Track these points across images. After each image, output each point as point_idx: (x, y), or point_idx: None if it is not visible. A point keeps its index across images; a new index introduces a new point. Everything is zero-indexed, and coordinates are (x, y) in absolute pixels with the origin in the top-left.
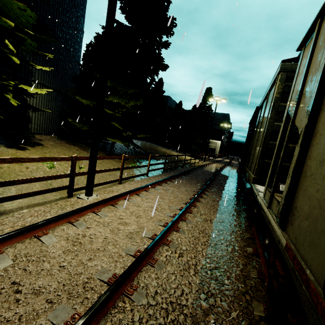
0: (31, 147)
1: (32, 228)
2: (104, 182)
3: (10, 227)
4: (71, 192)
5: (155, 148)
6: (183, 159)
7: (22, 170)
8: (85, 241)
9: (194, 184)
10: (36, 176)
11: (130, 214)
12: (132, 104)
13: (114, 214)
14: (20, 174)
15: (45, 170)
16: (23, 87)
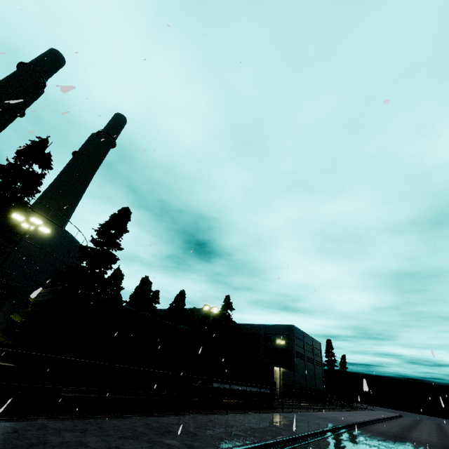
0: None
1: None
2: None
3: None
4: None
5: None
6: None
7: None
8: None
9: None
10: None
11: None
12: None
13: None
14: None
15: None
16: None
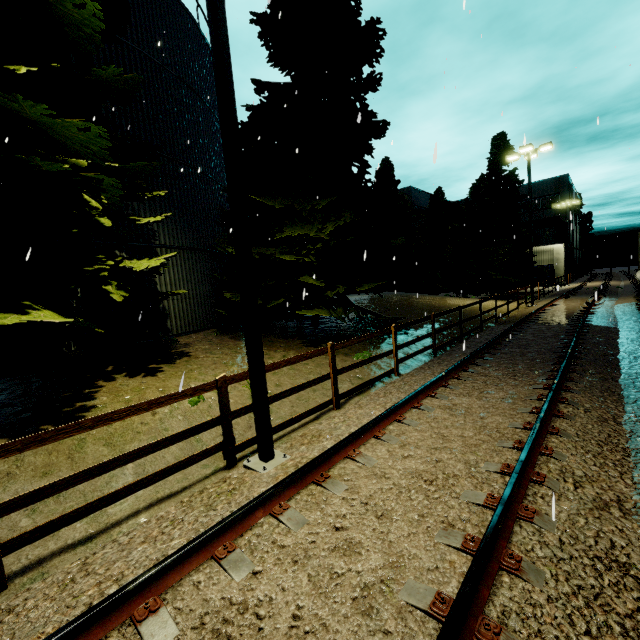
0: (168, 365)
1: (122, 597)
2: (301, 414)
3: (94, 585)
4: (231, 456)
5: (406, 300)
6: (475, 311)
7: (145, 421)
8: (242, 634)
9: (523, 375)
10: (170, 429)
11: (363, 509)
12: (331, 229)
13: (321, 514)
14: (142, 431)
15: (187, 410)
16: (127, 264)
